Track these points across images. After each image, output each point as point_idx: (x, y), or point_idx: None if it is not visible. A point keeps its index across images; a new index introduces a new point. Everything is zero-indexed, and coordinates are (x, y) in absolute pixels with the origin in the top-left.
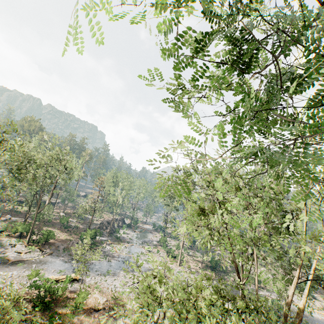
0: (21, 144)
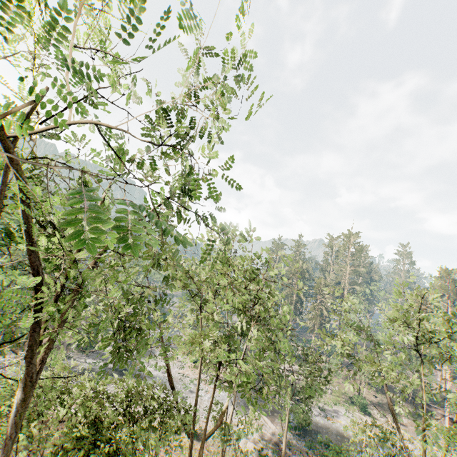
0: None
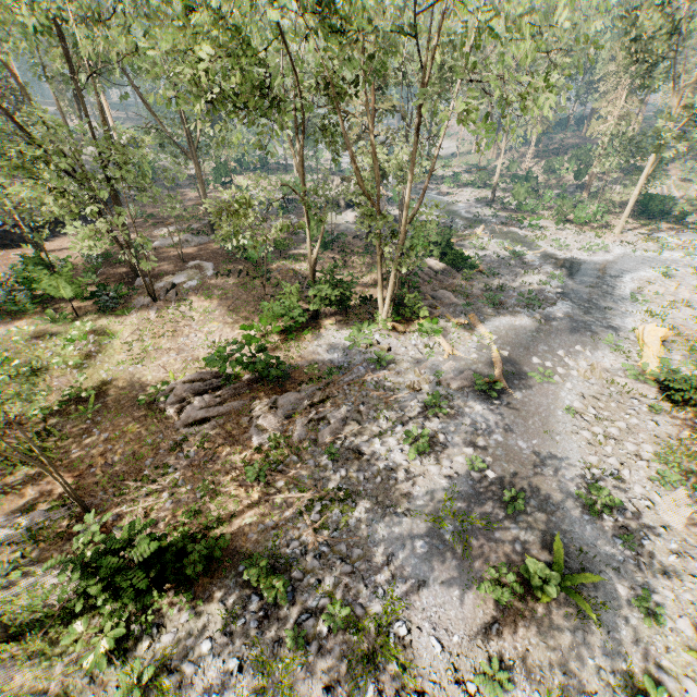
0: None
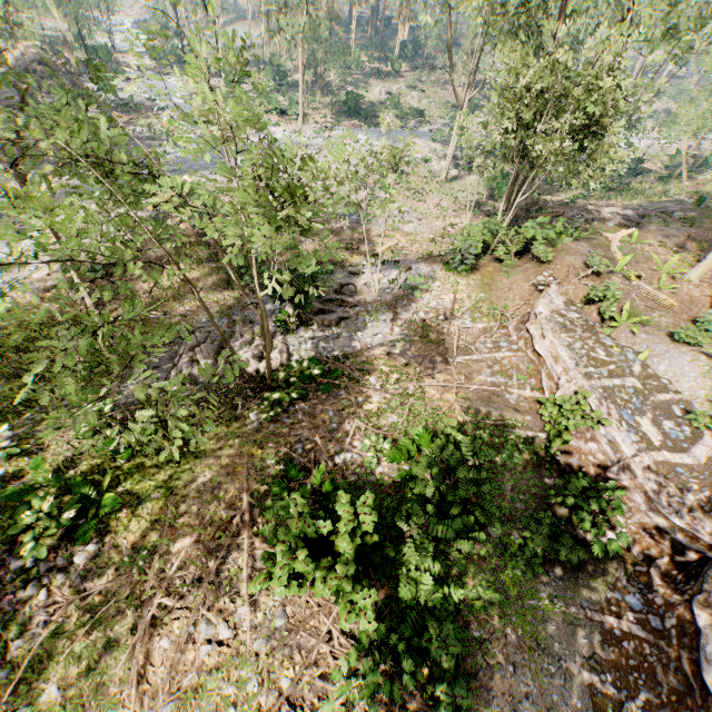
0: None
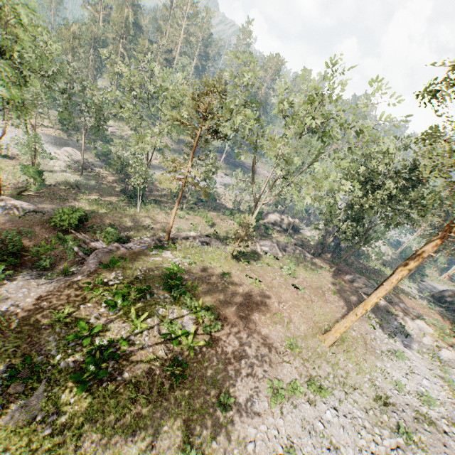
0: None
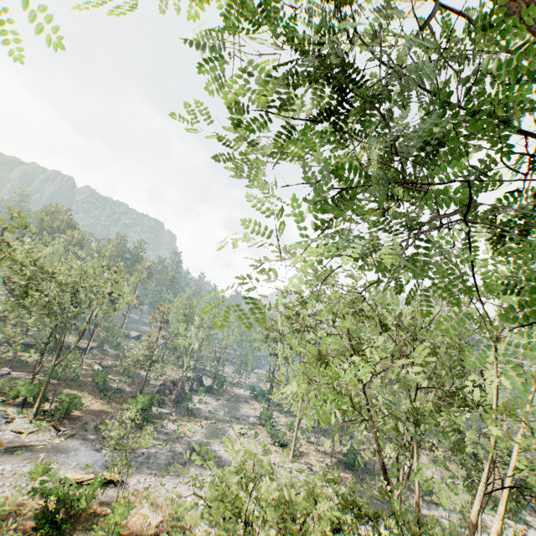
0: (30, 248)
